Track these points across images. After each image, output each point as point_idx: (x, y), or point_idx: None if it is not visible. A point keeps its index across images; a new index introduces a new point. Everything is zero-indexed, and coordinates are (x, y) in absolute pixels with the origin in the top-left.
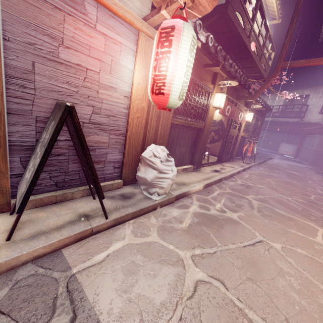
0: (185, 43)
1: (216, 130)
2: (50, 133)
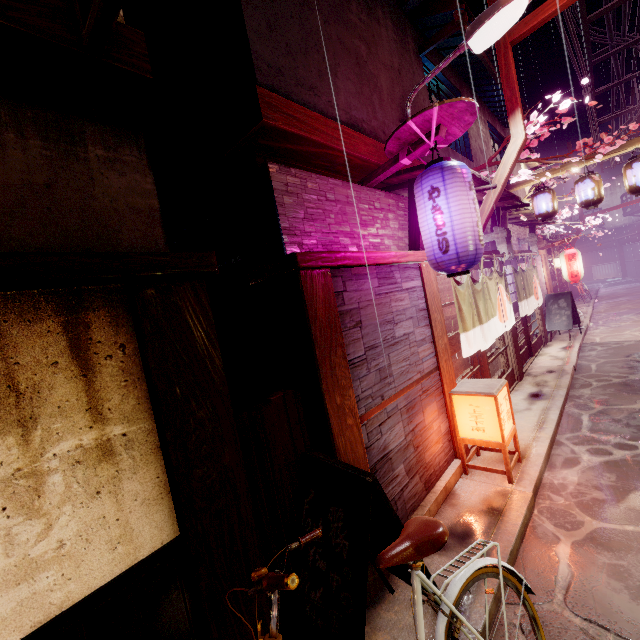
0: (580, 256)
1: None
2: (566, 303)
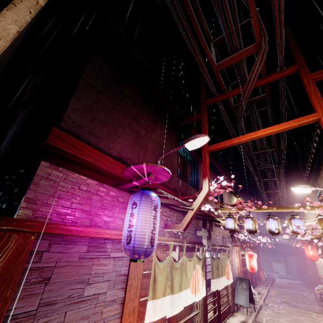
0: (255, 257)
1: None
2: (246, 286)
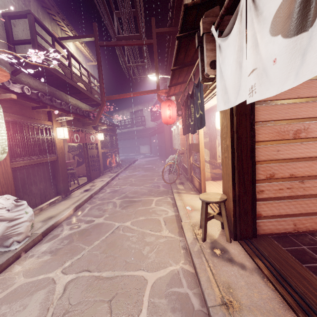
0: None
1: (79, 154)
2: None
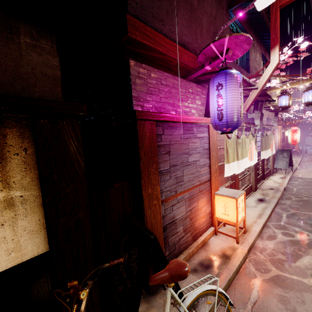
0: (299, 131)
1: None
2: (287, 154)
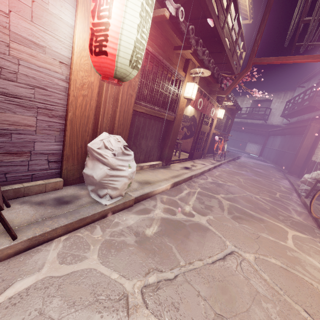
0: None
1: (189, 126)
2: None
